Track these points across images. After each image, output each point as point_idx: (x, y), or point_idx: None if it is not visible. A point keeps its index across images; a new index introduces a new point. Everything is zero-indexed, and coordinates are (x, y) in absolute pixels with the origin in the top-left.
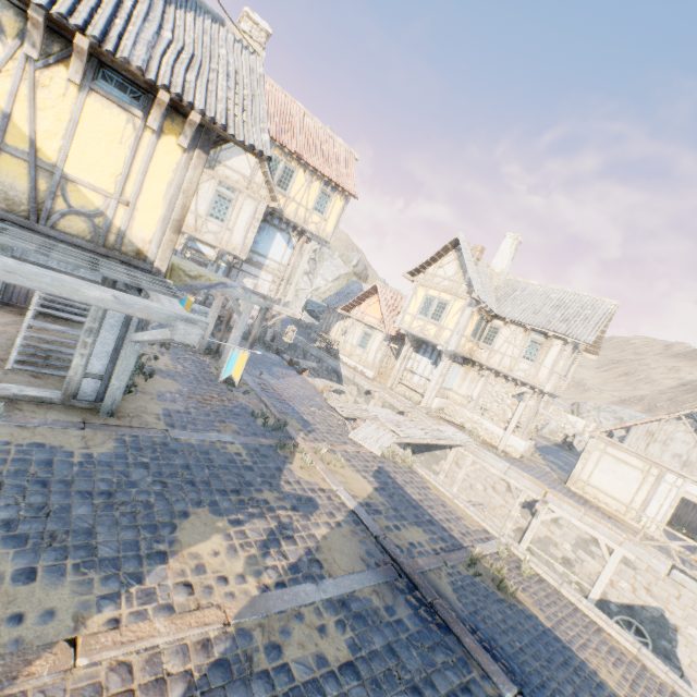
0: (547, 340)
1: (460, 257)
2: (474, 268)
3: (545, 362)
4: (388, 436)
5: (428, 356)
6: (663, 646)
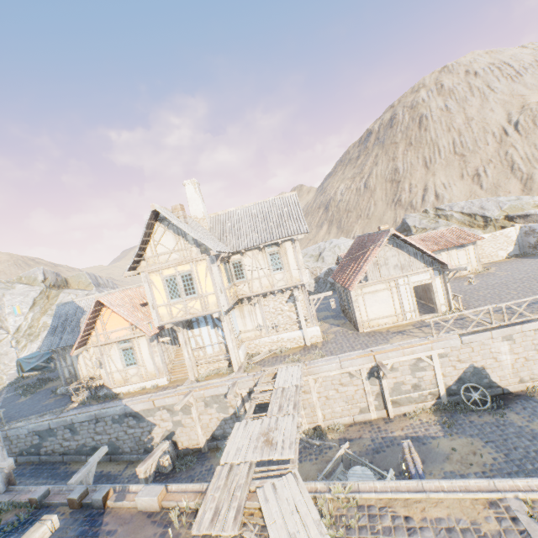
0: (280, 247)
1: (169, 225)
2: (189, 227)
3: (290, 263)
4: (293, 484)
5: (204, 324)
6: (485, 382)
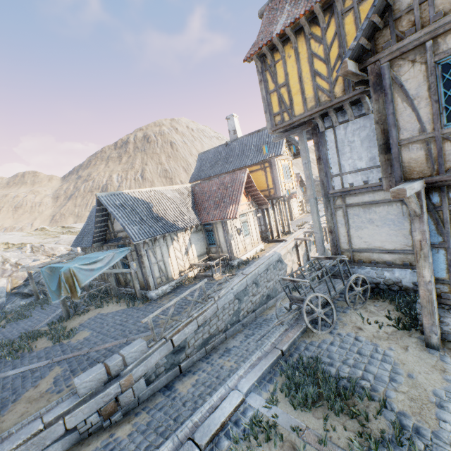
0: None
1: None
2: None
3: None
4: None
5: (270, 207)
6: None
